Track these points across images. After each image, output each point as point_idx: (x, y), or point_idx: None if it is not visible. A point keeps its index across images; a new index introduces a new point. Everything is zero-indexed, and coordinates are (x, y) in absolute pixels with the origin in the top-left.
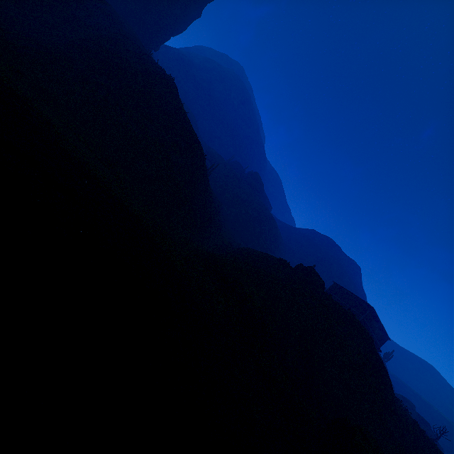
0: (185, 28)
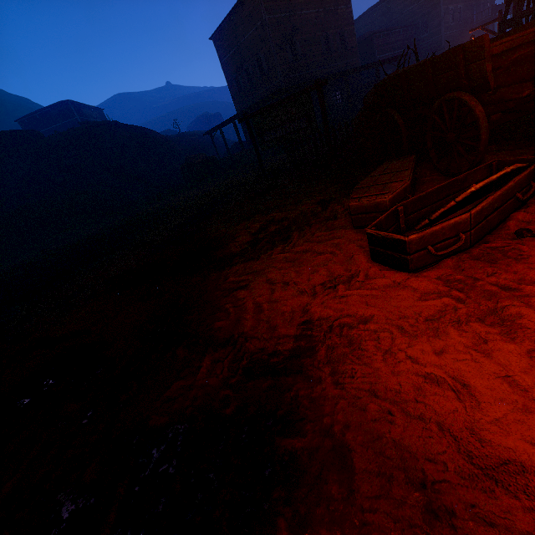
0: None
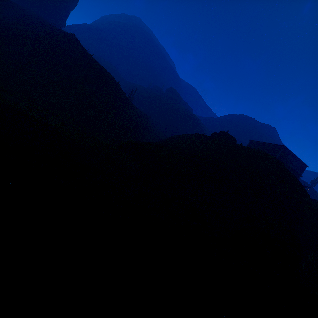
0: (77, 0)
